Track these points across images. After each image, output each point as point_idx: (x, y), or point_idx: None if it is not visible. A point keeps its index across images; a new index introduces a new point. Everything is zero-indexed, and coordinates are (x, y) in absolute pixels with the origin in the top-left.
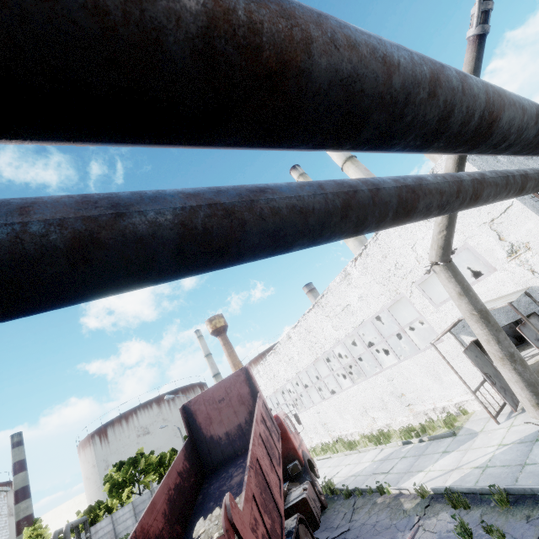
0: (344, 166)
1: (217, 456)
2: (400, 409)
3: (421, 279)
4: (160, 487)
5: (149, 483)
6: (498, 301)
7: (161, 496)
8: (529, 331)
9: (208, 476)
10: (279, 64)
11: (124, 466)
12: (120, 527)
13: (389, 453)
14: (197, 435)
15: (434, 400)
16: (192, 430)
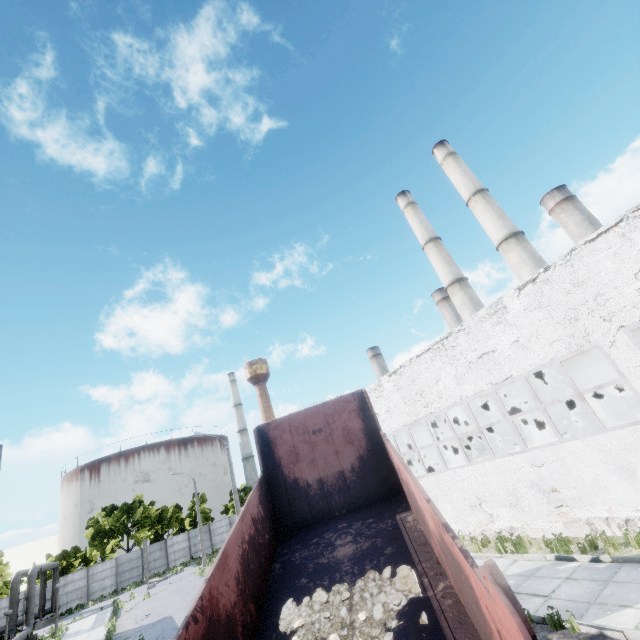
0: (471, 199)
1: (301, 511)
2: (543, 510)
3: (639, 322)
4: (233, 532)
5: (141, 540)
6: None
7: (234, 548)
8: None
9: (284, 537)
10: None
11: (115, 512)
12: (95, 585)
13: (532, 568)
14: (273, 474)
15: (611, 506)
16: (266, 465)
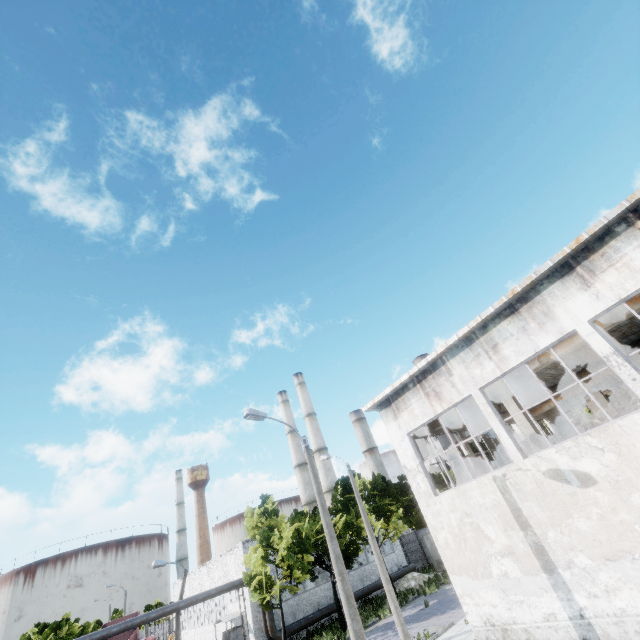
0: (305, 418)
1: None
2: None
3: None
4: None
5: None
6: (232, 616)
7: None
8: (233, 634)
9: None
10: (102, 639)
11: (46, 630)
12: None
13: None
14: None
15: None
16: None
